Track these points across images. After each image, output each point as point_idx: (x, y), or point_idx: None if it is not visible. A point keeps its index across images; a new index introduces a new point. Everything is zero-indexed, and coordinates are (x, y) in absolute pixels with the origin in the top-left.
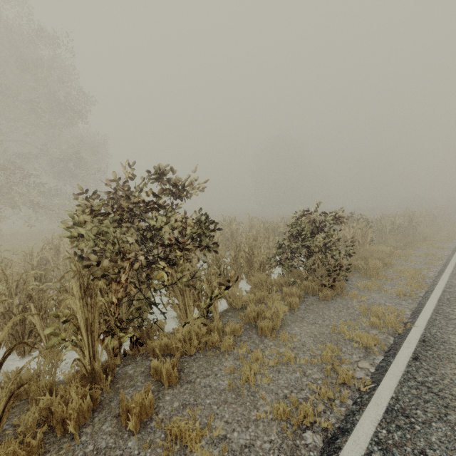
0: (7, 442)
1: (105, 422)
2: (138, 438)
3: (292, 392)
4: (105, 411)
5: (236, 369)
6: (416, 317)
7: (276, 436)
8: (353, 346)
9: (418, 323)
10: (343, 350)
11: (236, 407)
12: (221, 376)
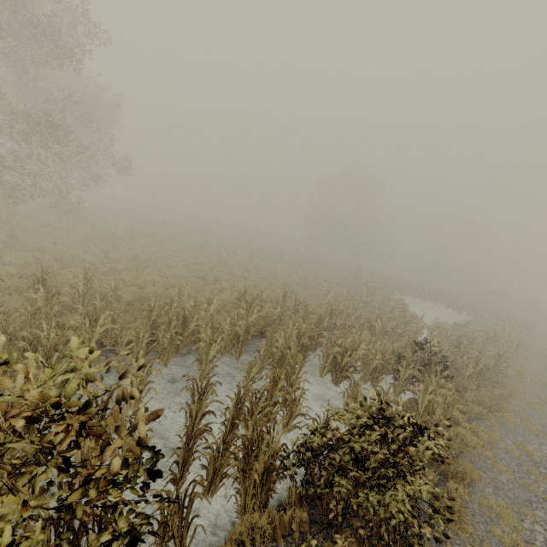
0: None
1: None
2: None
3: None
4: None
5: None
6: None
7: None
8: None
9: None
10: None
11: None
12: None
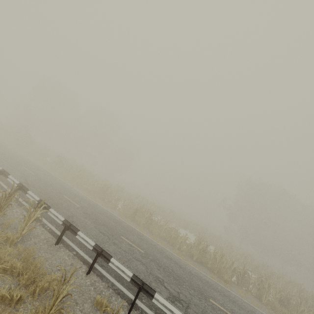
0: None
1: None
2: None
3: None
4: None
5: None
6: None
7: None
8: None
9: None
10: None
11: None
12: None
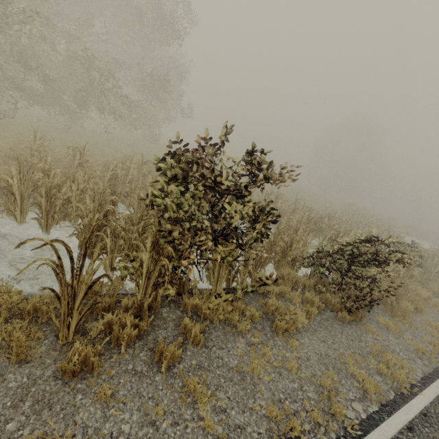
0: (80, 335)
1: (142, 350)
2: (163, 377)
3: (286, 400)
4: (143, 341)
5: (246, 354)
6: (426, 385)
7: (264, 431)
8: (352, 383)
9: (426, 392)
10: (342, 382)
11: (238, 389)
12: (232, 354)
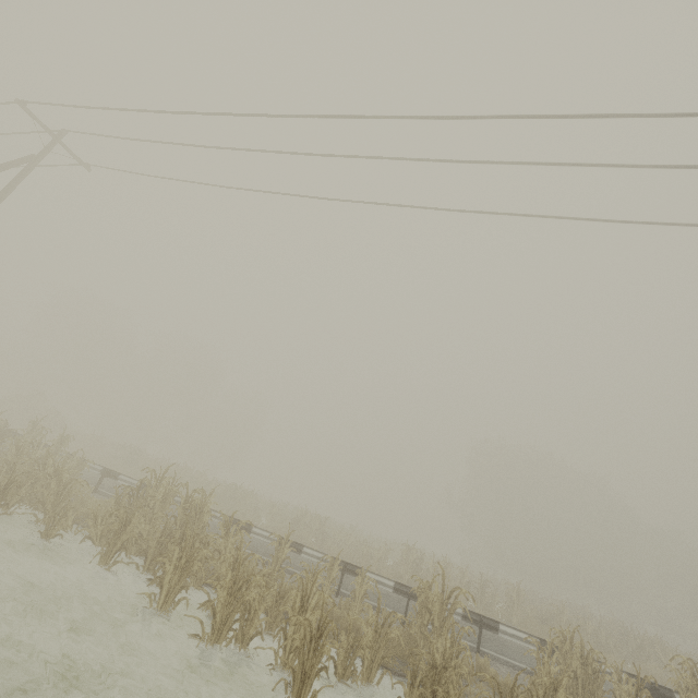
0: None
1: None
2: None
3: None
4: None
5: None
6: None
7: None
8: None
9: None
10: None
11: None
12: None
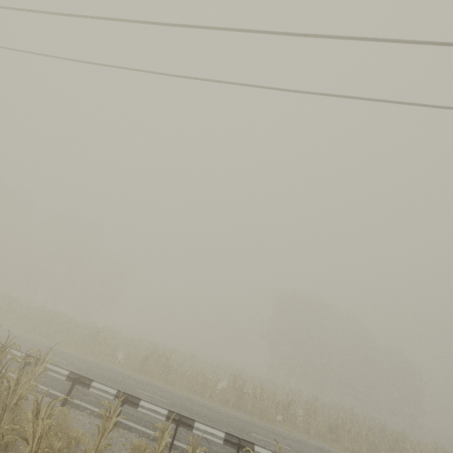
0: None
1: None
2: None
3: None
4: None
5: None
6: None
7: None
8: None
9: None
10: None
11: None
12: None
